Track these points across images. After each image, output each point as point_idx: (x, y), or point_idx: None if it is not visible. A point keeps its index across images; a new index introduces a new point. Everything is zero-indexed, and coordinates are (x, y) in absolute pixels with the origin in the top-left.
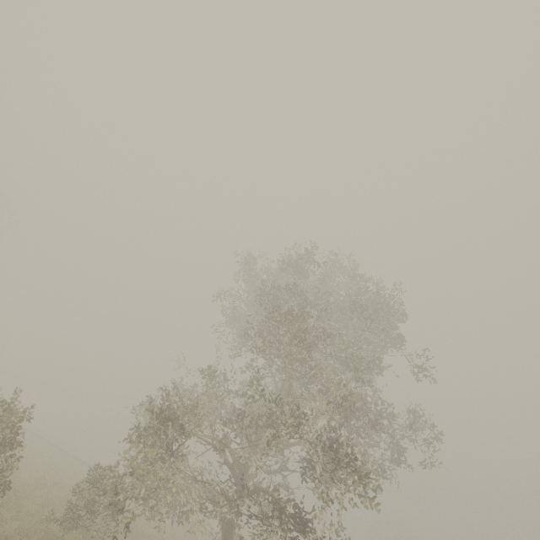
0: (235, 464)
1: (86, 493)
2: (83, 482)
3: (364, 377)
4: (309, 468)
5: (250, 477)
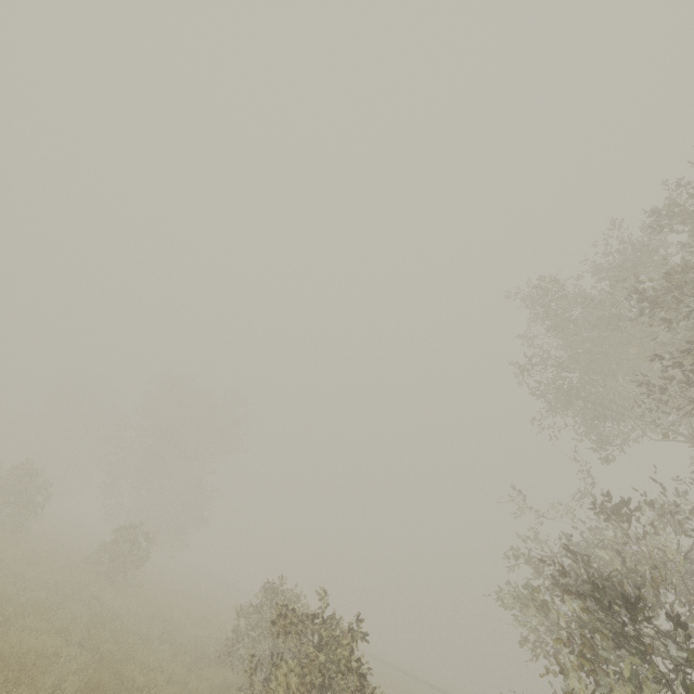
0: None
1: None
2: None
3: None
4: None
5: None
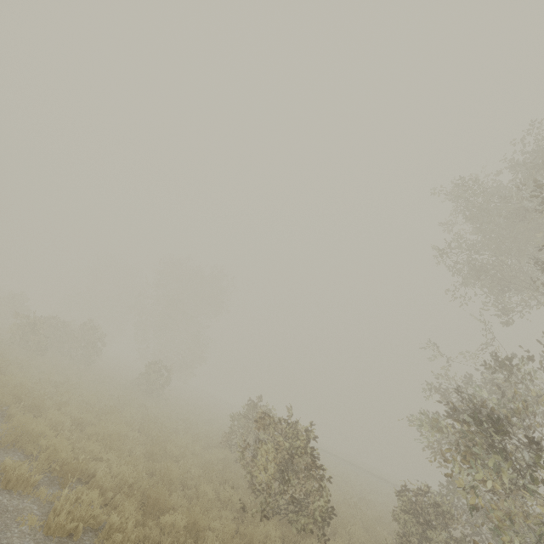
0: None
1: (411, 523)
2: (399, 508)
3: None
4: None
5: None
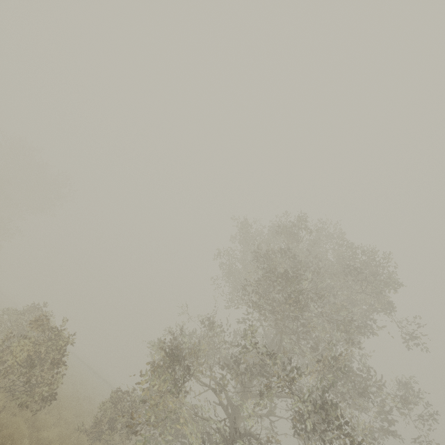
0: (229, 405)
1: (109, 411)
2: (107, 401)
3: (354, 340)
4: (300, 422)
5: (241, 419)
